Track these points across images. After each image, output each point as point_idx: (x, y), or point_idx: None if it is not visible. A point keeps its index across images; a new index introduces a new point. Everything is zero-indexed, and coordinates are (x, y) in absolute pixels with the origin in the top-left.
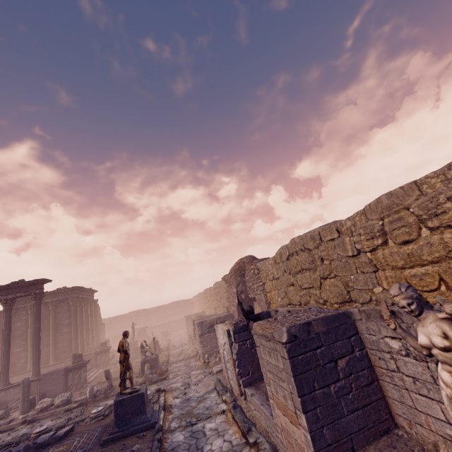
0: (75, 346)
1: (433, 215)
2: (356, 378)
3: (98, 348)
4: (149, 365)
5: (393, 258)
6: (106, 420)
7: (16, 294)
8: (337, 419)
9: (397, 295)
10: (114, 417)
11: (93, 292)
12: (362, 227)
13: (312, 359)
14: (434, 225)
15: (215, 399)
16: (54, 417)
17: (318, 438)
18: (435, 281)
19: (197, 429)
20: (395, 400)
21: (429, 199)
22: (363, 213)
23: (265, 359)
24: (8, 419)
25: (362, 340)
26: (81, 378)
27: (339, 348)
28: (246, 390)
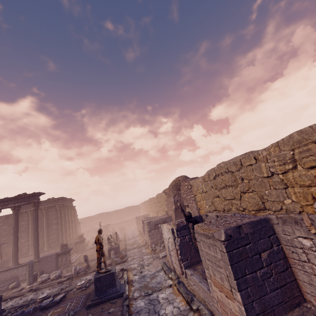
0: (61, 238)
1: None
2: (275, 266)
3: (77, 239)
4: (114, 251)
5: (302, 178)
6: (87, 290)
7: (21, 203)
8: (262, 295)
9: None
10: (94, 288)
11: (72, 201)
12: (276, 156)
13: (243, 253)
14: None
15: (163, 276)
16: (50, 287)
17: (249, 309)
18: None
19: (153, 298)
20: (305, 282)
21: None
22: (277, 146)
23: (204, 251)
24: (19, 288)
25: (278, 239)
26: (67, 260)
27: (262, 244)
28: (187, 271)
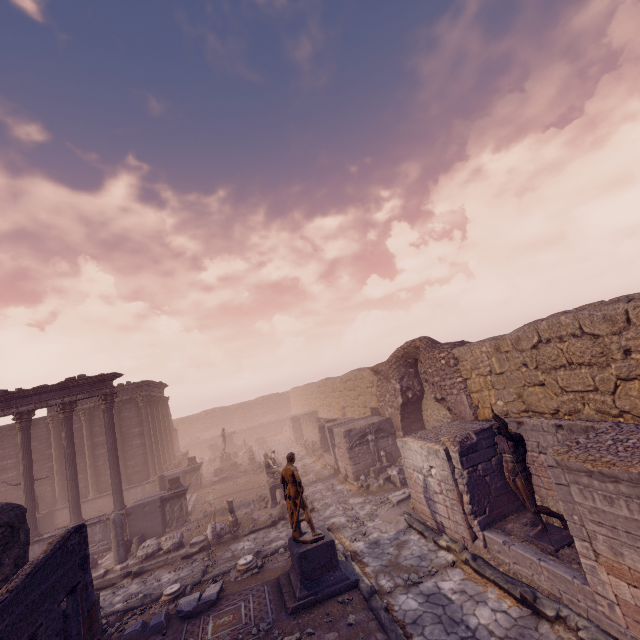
0: (153, 463)
1: None
2: None
3: (179, 464)
4: (282, 491)
5: None
6: (266, 574)
7: (77, 396)
8: None
9: None
10: (299, 575)
11: (163, 387)
12: None
13: None
14: None
15: (422, 543)
16: (168, 566)
17: None
18: None
19: (429, 590)
20: None
21: None
22: None
23: (584, 505)
24: (99, 569)
25: None
26: (183, 510)
27: None
28: (490, 536)
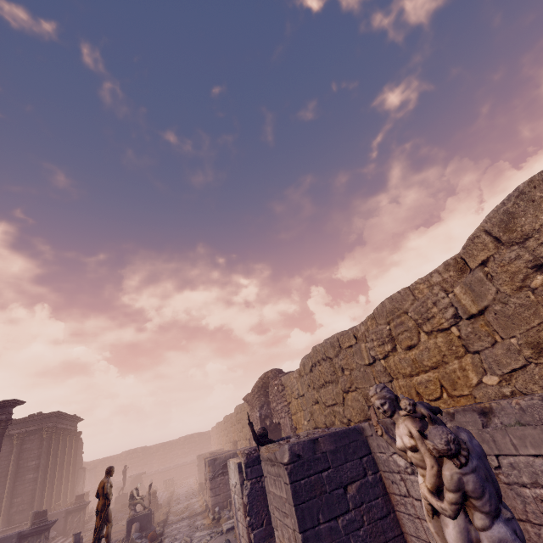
0: (39, 501)
1: (426, 319)
2: (368, 508)
3: (71, 505)
4: (138, 525)
5: (402, 364)
6: None
7: None
8: None
9: (373, 396)
10: None
11: (77, 421)
12: (374, 332)
13: (317, 484)
14: (428, 329)
15: None
16: None
17: None
18: (437, 388)
19: None
20: (413, 536)
21: (420, 304)
22: (373, 317)
23: (272, 492)
24: None
25: (376, 461)
26: None
27: (349, 471)
28: None
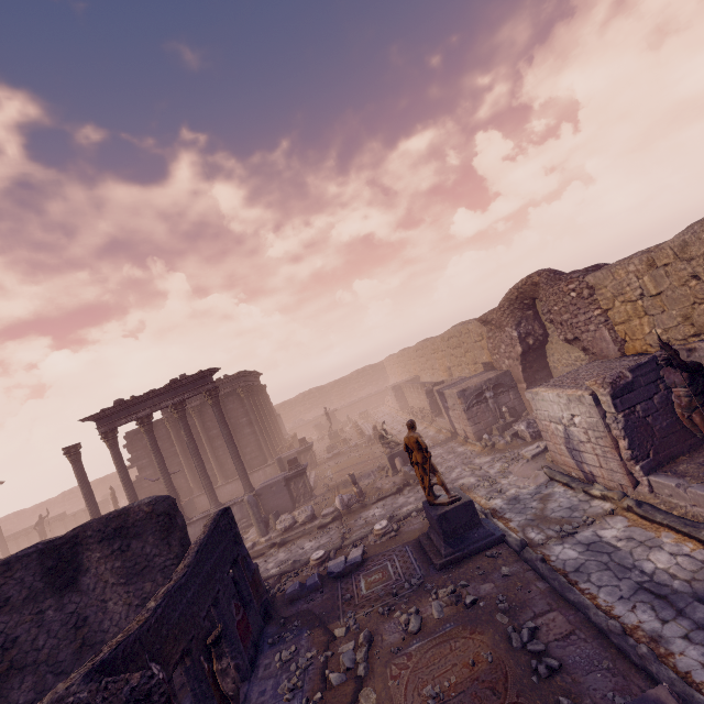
0: (267, 448)
1: None
2: None
3: (291, 446)
4: (400, 460)
5: None
6: (404, 537)
7: (184, 396)
8: None
9: None
10: (441, 535)
11: (258, 376)
12: None
13: None
14: None
15: (569, 495)
16: (307, 536)
17: None
18: None
19: (588, 539)
20: None
21: None
22: None
23: None
24: (246, 543)
25: None
26: (307, 487)
27: None
28: (657, 480)
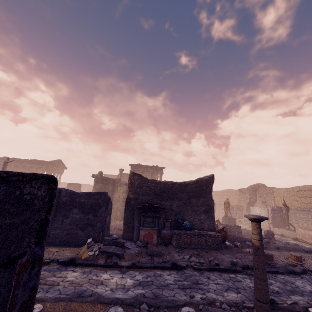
0: None
1: None
2: None
3: None
4: None
5: None
6: None
7: (155, 171)
8: None
9: None
10: (227, 221)
11: None
12: None
13: None
14: None
15: None
16: None
17: None
18: None
19: None
20: None
21: None
22: None
23: (299, 216)
24: None
25: None
26: None
27: None
28: (275, 228)
